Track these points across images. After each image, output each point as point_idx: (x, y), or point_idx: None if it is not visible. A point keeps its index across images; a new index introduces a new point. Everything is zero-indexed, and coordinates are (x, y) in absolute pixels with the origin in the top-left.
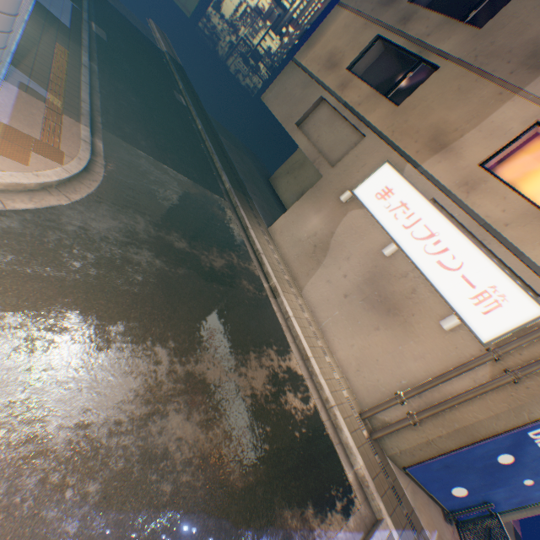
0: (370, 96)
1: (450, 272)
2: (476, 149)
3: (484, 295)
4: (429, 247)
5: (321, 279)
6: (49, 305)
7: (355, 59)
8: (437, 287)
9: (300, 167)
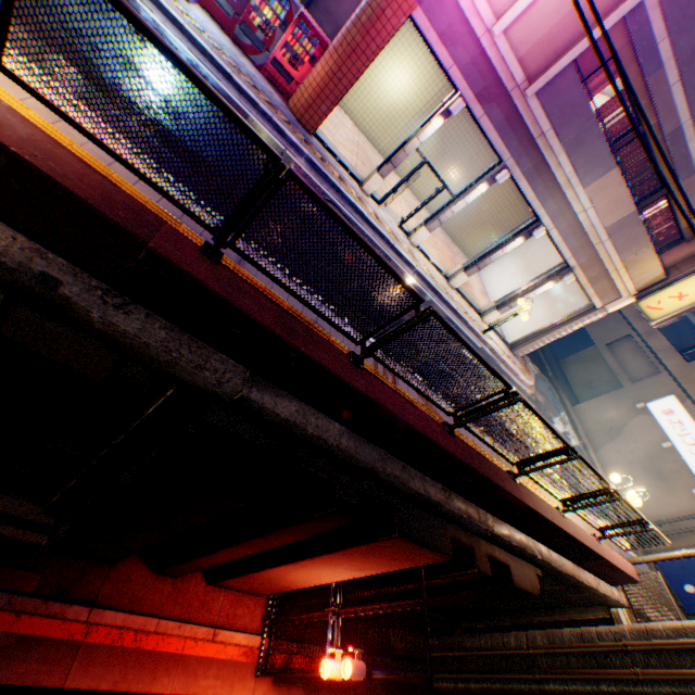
0: (667, 349)
1: None
2: None
3: None
4: (691, 450)
5: (612, 449)
6: None
7: None
8: (692, 471)
9: (591, 361)
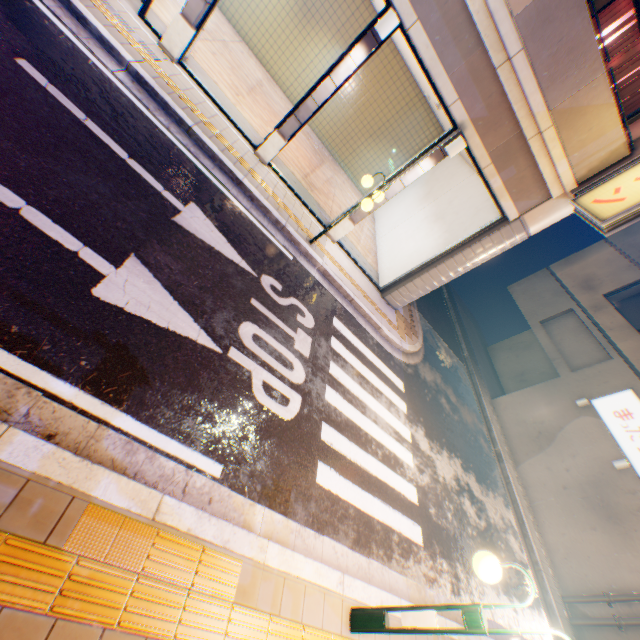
0: (623, 326)
1: None
2: None
3: None
4: None
5: (540, 463)
6: (426, 416)
7: (612, 290)
8: None
9: (525, 348)
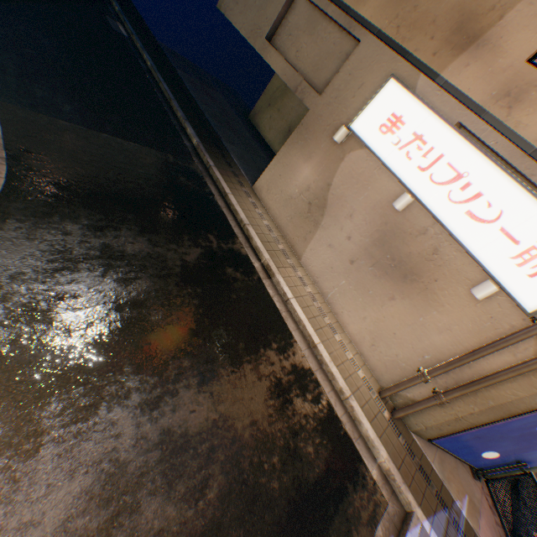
0: None
1: (484, 226)
2: (524, 36)
3: (532, 253)
4: (454, 194)
5: (322, 244)
6: None
7: None
8: (467, 246)
9: (283, 95)
